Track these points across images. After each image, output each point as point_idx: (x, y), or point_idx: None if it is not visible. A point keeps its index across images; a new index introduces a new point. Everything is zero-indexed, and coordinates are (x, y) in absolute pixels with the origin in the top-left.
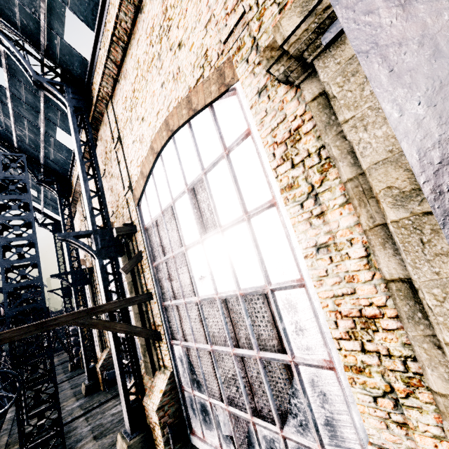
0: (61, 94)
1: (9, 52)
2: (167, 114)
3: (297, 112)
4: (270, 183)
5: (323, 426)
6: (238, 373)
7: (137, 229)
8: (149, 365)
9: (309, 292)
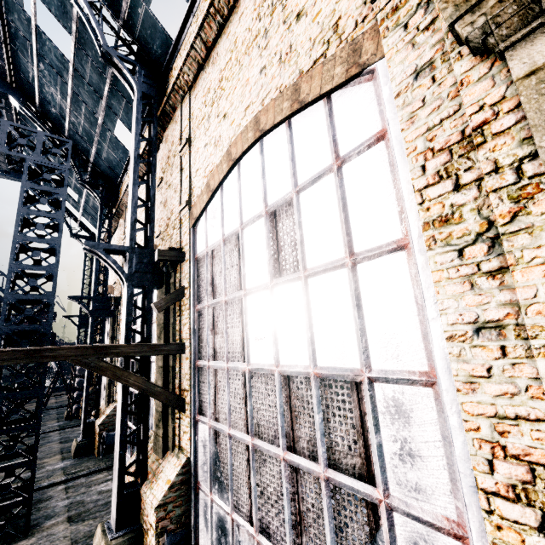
0: (131, 74)
1: (82, 13)
2: (259, 109)
3: (487, 99)
4: (405, 212)
5: None
6: (285, 490)
7: (186, 258)
8: (160, 441)
9: (442, 397)
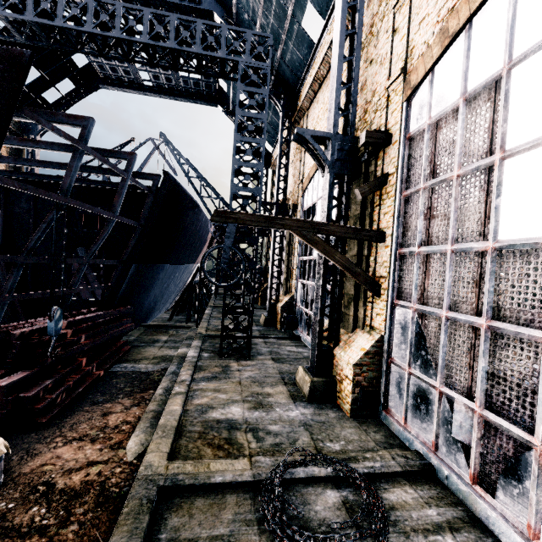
0: None
1: None
2: None
3: None
4: None
5: None
6: None
7: (393, 140)
8: (349, 319)
9: None
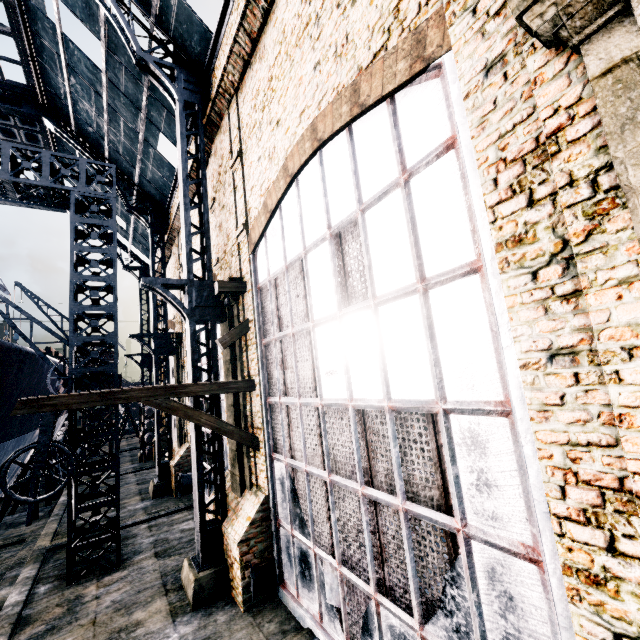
0: (170, 81)
1: (110, 15)
2: (316, 114)
3: (562, 101)
4: (477, 232)
5: None
6: (364, 524)
7: (247, 288)
8: (237, 479)
9: (516, 426)
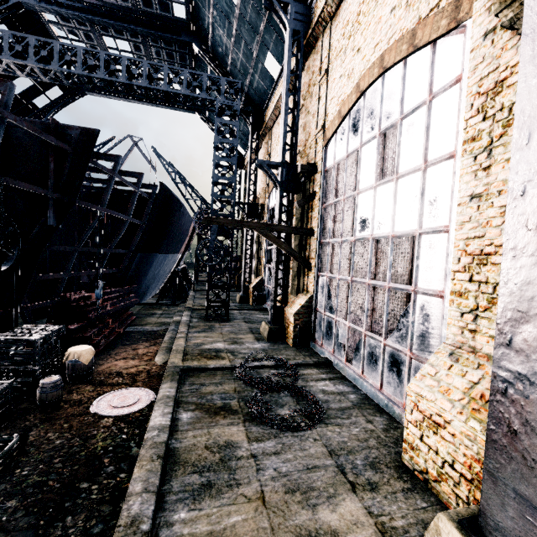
0: (285, 15)
1: None
2: (385, 48)
3: (510, 63)
4: (457, 134)
5: (417, 337)
6: (366, 299)
7: (318, 171)
8: (295, 287)
9: (449, 235)
